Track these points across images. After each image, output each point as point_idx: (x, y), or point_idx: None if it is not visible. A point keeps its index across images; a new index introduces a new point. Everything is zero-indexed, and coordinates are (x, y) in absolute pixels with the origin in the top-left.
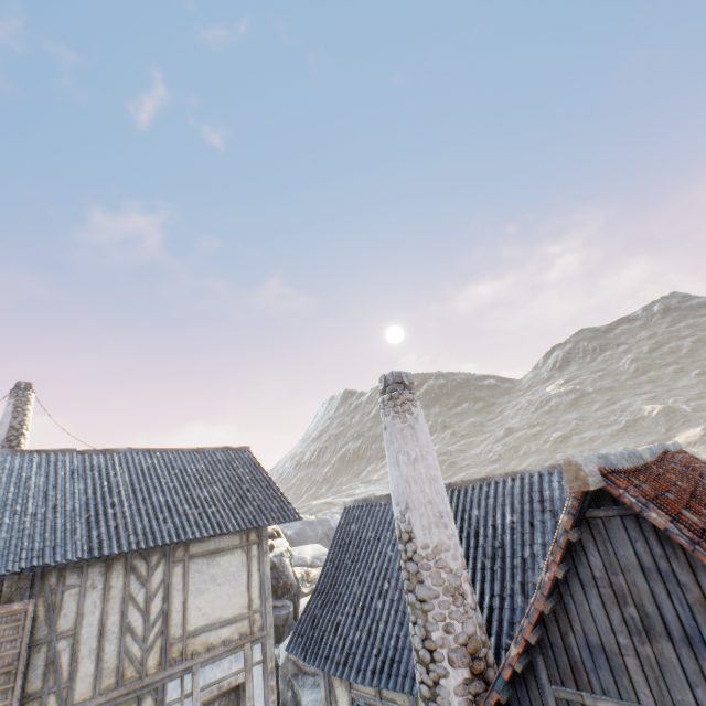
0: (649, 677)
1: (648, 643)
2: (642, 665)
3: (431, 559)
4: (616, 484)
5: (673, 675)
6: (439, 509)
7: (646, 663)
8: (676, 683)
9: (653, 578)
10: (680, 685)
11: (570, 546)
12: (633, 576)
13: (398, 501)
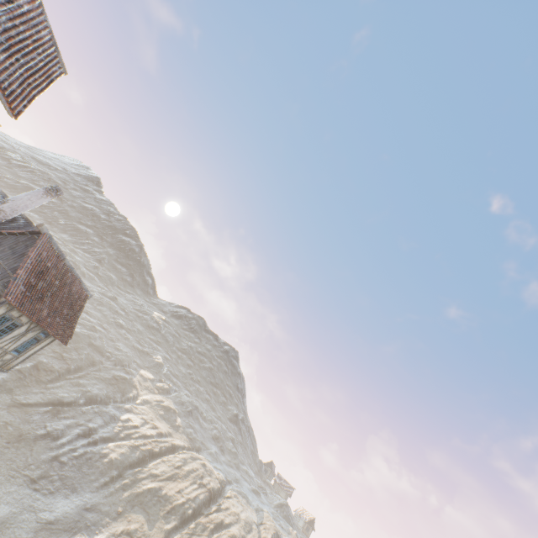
0: (1, 251)
1: (9, 249)
2: (3, 250)
3: (0, 210)
4: (44, 235)
5: (5, 253)
6: (18, 210)
7: (4, 250)
8: (3, 254)
9: (25, 247)
10: (3, 254)
11: (25, 235)
12: (24, 245)
13: (14, 198)
